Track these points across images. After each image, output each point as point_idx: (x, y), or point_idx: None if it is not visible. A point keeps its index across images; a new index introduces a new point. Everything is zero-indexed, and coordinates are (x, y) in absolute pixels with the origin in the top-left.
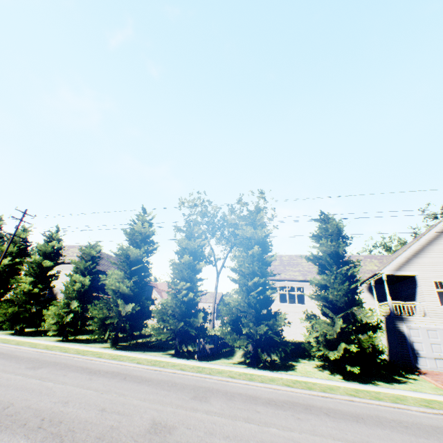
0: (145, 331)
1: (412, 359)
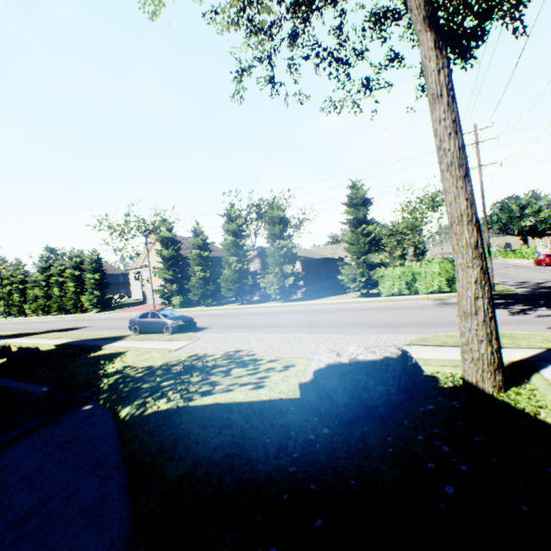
0: None
1: (146, 301)
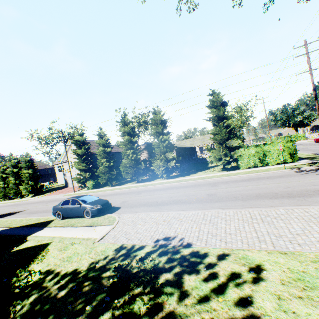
0: None
1: (67, 185)
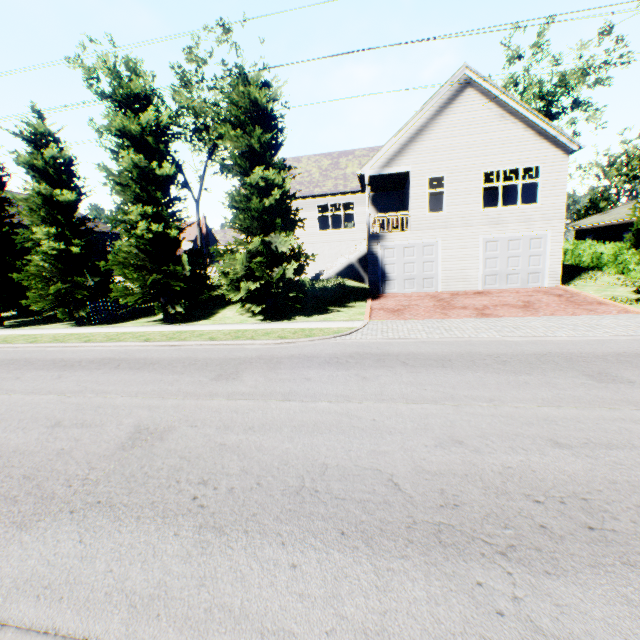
0: None
1: (380, 285)
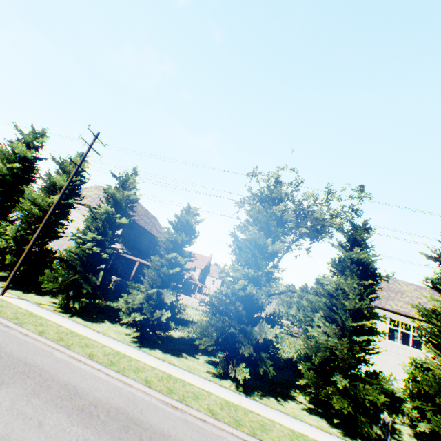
0: None
1: None
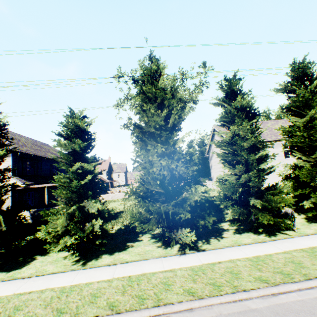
0: (140, 210)
1: None
